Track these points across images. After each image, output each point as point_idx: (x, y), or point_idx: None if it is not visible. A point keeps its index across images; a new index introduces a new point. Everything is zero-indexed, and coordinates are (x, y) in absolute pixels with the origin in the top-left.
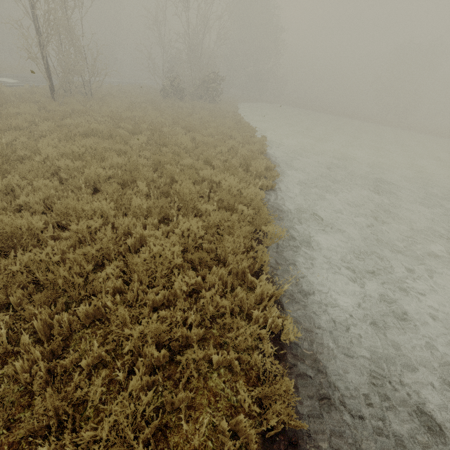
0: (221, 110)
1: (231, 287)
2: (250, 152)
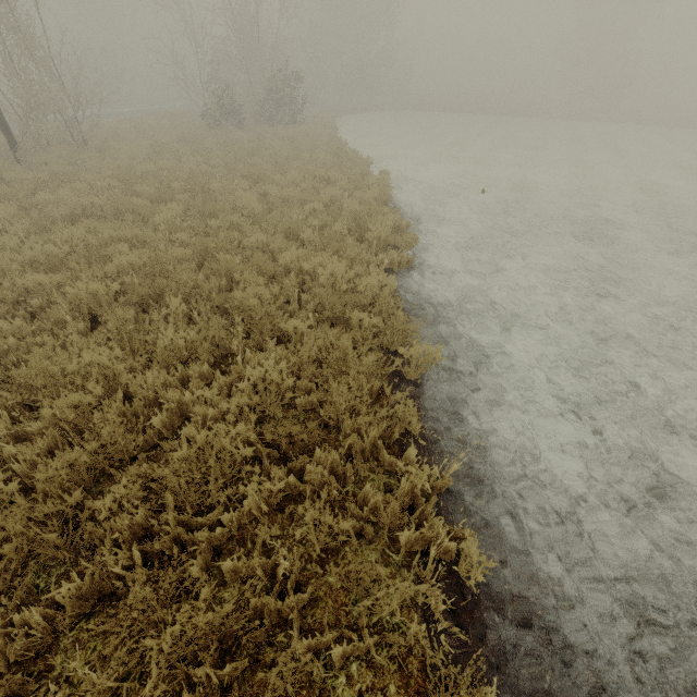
0: (308, 136)
1: (356, 476)
2: (364, 205)
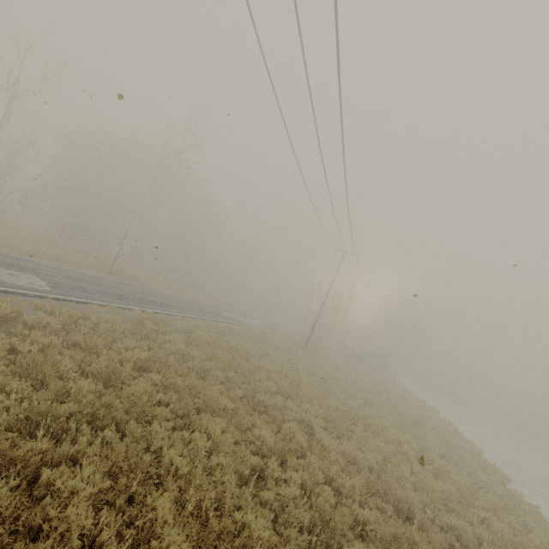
0: (396, 383)
1: None
2: (454, 430)
